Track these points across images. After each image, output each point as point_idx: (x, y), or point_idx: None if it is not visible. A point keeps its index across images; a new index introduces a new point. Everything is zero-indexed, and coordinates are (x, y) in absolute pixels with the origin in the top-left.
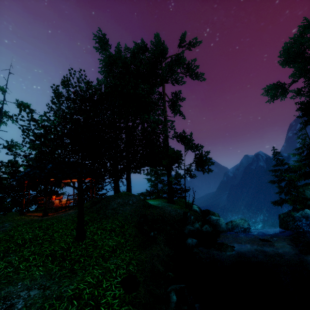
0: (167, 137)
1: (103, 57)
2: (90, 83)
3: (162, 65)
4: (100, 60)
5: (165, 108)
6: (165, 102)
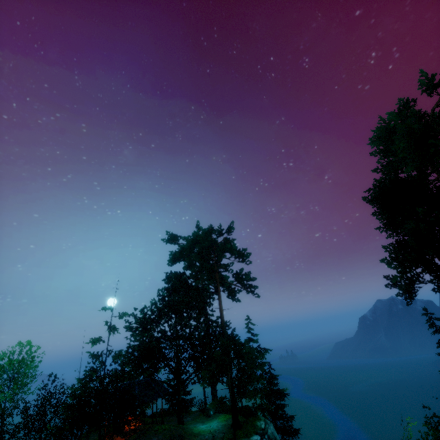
0: (224, 337)
1: (172, 254)
2: (145, 308)
3: (209, 257)
4: (169, 260)
5: (220, 302)
6: (220, 294)
